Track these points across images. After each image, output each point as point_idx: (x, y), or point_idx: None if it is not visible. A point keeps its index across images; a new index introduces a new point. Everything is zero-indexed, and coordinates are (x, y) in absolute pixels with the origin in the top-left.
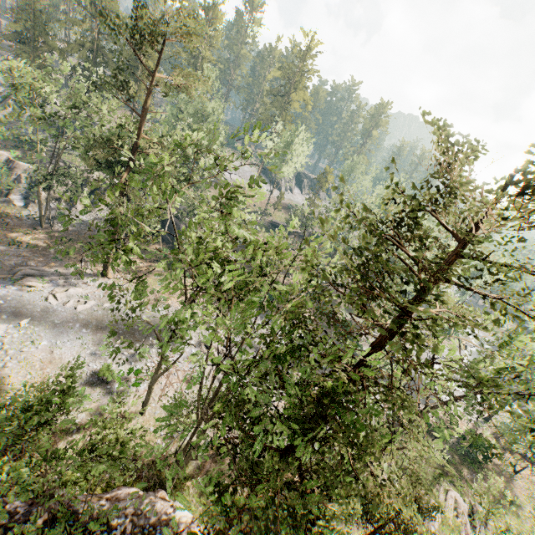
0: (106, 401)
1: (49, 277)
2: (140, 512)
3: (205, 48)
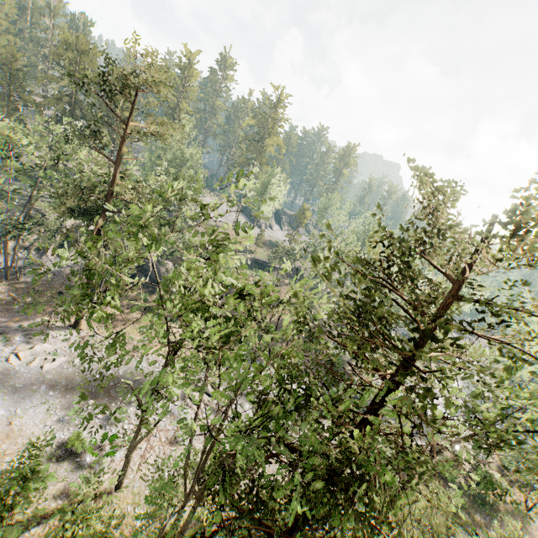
0: (75, 479)
1: (13, 333)
2: None
3: (182, 100)
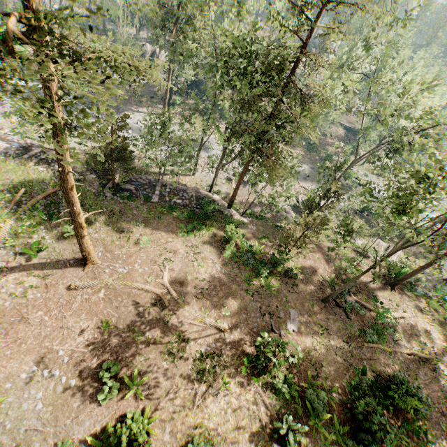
0: (175, 168)
1: (135, 113)
2: (198, 192)
3: None
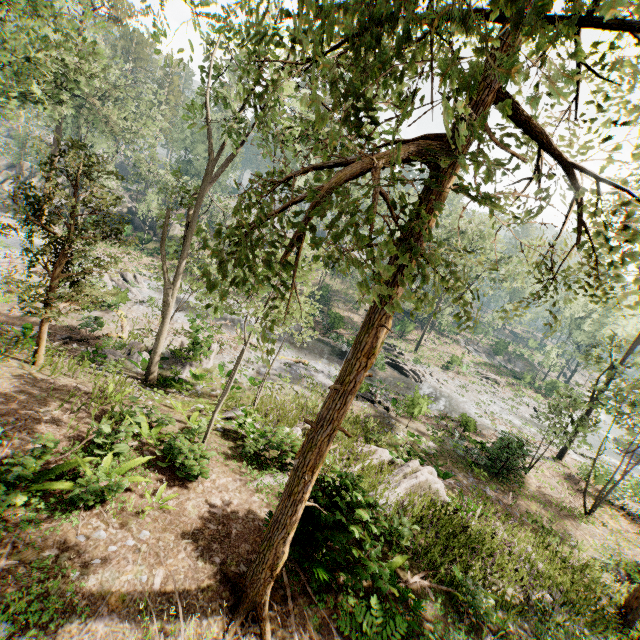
0: None
1: None
2: None
3: None
